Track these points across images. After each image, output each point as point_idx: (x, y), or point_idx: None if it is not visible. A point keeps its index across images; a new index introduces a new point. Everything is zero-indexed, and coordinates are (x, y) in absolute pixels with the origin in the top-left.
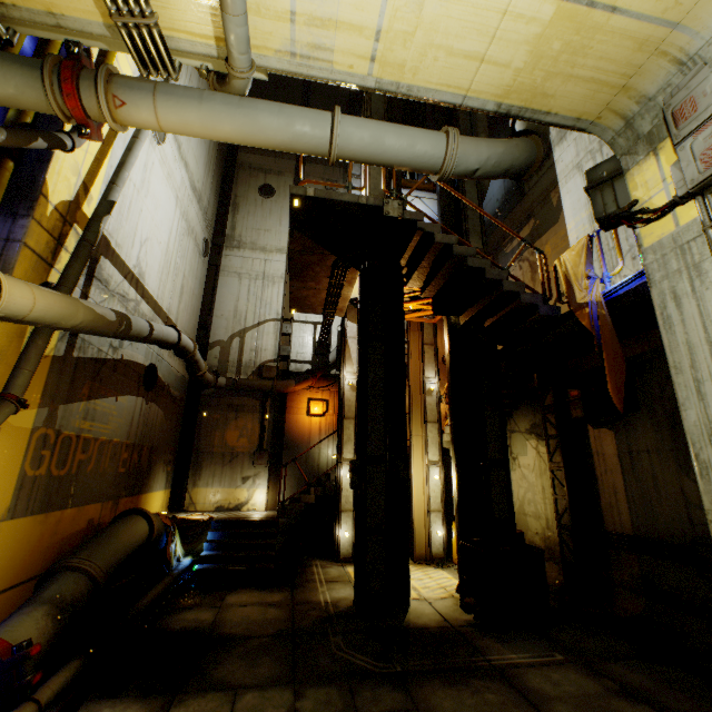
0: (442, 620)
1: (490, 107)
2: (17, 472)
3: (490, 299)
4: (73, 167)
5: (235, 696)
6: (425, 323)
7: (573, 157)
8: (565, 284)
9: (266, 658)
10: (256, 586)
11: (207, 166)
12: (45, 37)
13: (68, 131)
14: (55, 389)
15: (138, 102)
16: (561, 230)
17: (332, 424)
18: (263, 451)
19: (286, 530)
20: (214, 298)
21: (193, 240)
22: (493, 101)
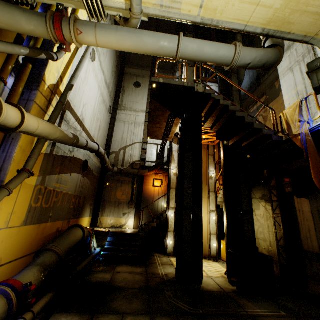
0: (219, 288)
1: (258, 31)
2: (28, 204)
3: (246, 132)
4: (56, 69)
5: (122, 318)
6: (209, 145)
7: (288, 64)
8: (286, 125)
9: (136, 299)
10: (129, 264)
11: (112, 73)
12: (47, 3)
13: (55, 52)
14: (45, 168)
15: (88, 32)
16: (280, 100)
17: (164, 191)
18: (132, 201)
19: (142, 238)
20: (113, 132)
21: (105, 106)
22: (260, 27)
